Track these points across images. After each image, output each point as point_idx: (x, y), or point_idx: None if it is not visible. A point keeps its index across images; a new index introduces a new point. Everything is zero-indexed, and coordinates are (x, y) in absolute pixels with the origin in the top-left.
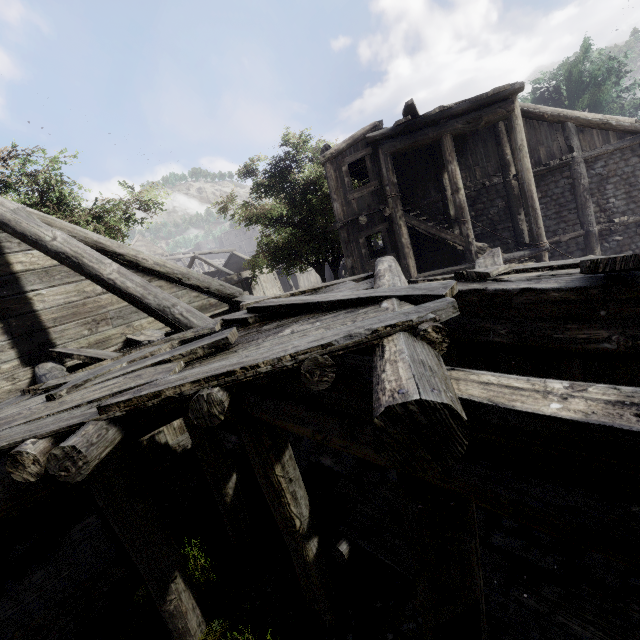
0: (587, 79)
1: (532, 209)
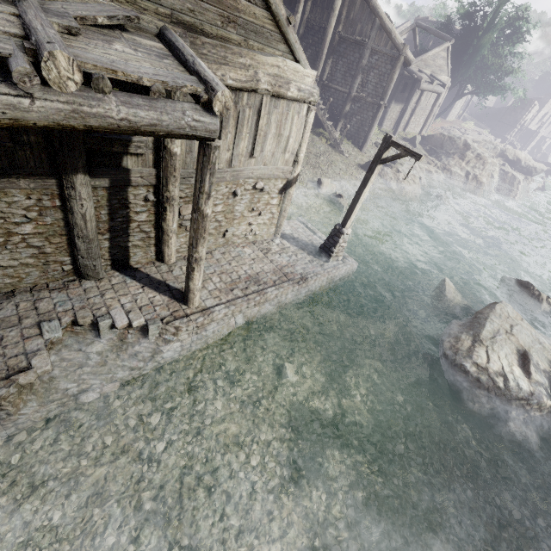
0: (501, 23)
1: (322, 52)
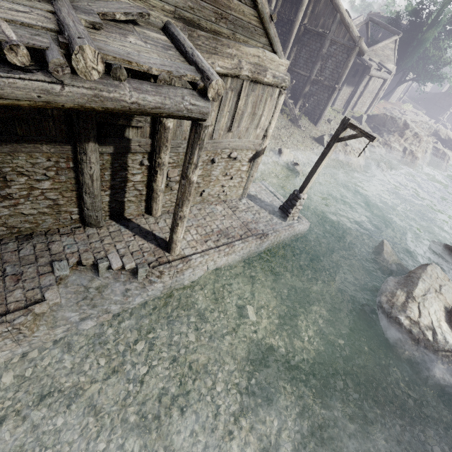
0: (444, 20)
1: (289, 41)
